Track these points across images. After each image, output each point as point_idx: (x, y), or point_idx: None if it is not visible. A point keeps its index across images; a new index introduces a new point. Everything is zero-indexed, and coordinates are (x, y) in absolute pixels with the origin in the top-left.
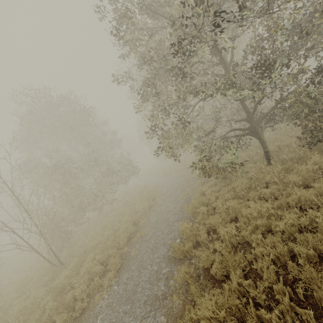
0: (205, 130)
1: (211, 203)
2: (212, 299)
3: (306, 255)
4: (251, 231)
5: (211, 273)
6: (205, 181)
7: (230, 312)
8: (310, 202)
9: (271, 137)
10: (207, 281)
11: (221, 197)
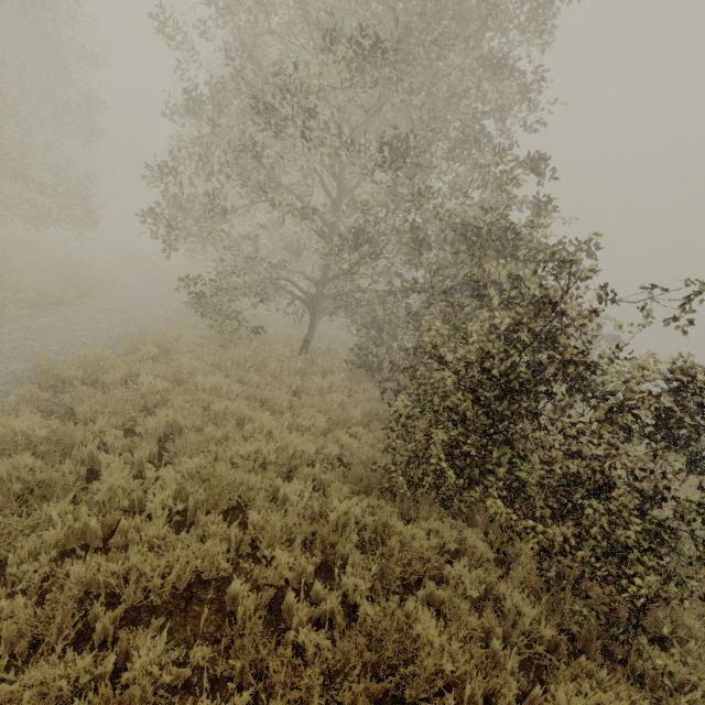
0: (258, 251)
1: (174, 353)
2: (43, 423)
3: (212, 438)
4: (184, 401)
5: (75, 410)
6: (204, 329)
7: (57, 445)
8: (279, 408)
9: (344, 338)
10: (60, 421)
11: (197, 355)
